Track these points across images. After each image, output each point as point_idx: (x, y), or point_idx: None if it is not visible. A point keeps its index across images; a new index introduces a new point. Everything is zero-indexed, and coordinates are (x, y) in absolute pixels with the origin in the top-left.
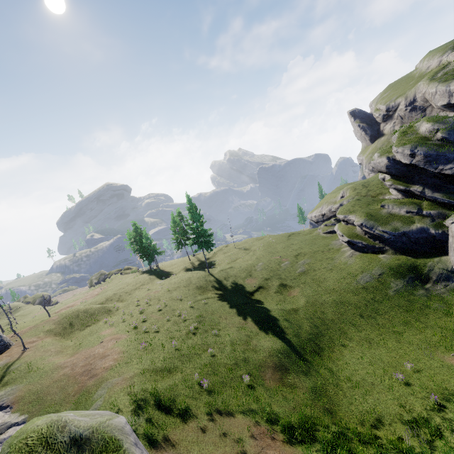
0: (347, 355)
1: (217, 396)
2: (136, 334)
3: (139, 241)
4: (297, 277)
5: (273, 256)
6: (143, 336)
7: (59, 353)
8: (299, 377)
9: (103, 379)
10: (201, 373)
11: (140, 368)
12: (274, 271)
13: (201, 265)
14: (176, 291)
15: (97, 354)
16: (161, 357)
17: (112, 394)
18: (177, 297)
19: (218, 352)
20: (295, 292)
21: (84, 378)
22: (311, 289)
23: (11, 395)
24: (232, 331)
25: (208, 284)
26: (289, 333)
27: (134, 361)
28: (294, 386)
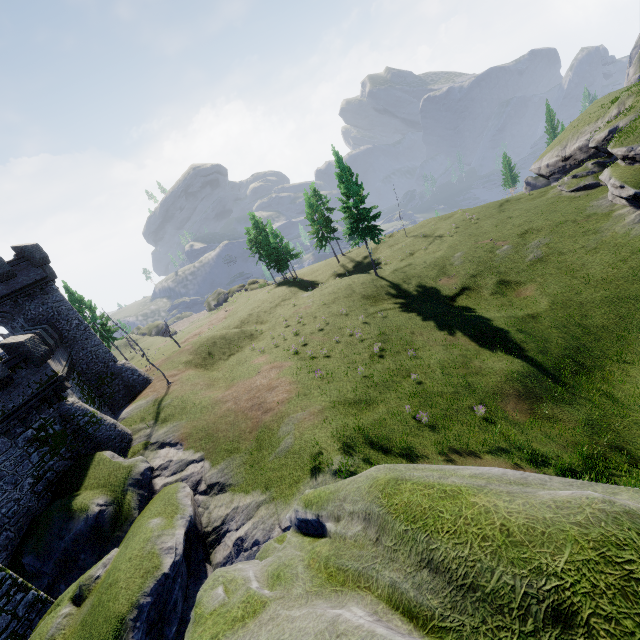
0: (639, 375)
1: (444, 433)
2: (302, 361)
3: (264, 241)
4: (529, 268)
5: (478, 240)
6: (311, 363)
7: (211, 387)
8: (559, 407)
9: (282, 414)
10: (411, 405)
11: (326, 400)
12: (484, 262)
13: (357, 268)
14: (336, 304)
15: (261, 386)
16: (348, 387)
17: (303, 430)
18: (340, 312)
19: (426, 379)
20: (528, 291)
21: (256, 413)
22: (557, 284)
23: (176, 432)
24: (437, 351)
25: (379, 292)
26: (531, 350)
27: (315, 392)
28: (553, 419)
